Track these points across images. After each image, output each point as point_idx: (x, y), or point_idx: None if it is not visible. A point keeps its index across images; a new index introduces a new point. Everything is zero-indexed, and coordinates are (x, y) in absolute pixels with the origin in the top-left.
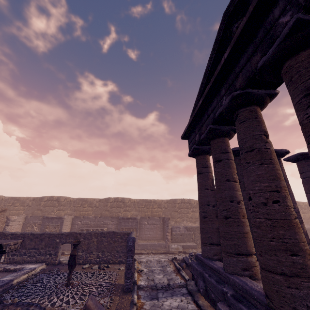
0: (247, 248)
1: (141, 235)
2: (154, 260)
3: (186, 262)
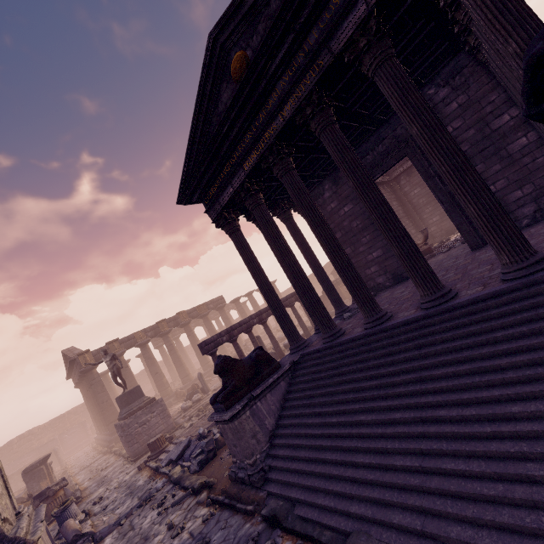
0: None
1: (66, 447)
2: (80, 452)
3: None
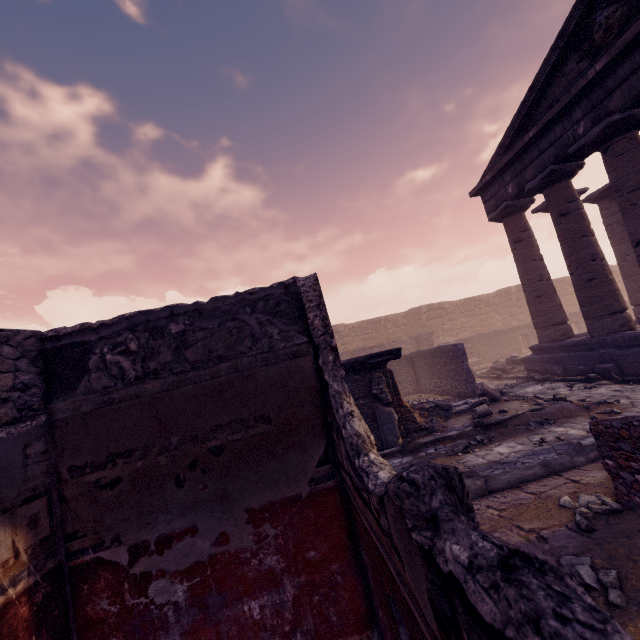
0: (622, 305)
1: None
2: None
3: (500, 369)
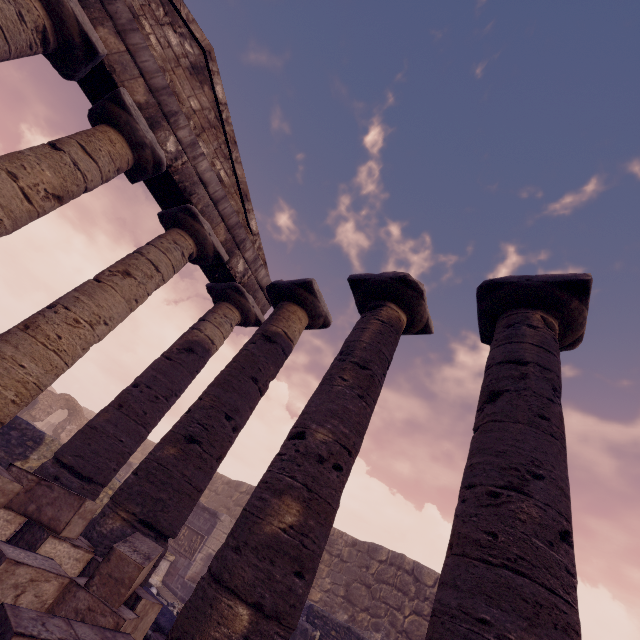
0: None
1: None
2: None
3: None
